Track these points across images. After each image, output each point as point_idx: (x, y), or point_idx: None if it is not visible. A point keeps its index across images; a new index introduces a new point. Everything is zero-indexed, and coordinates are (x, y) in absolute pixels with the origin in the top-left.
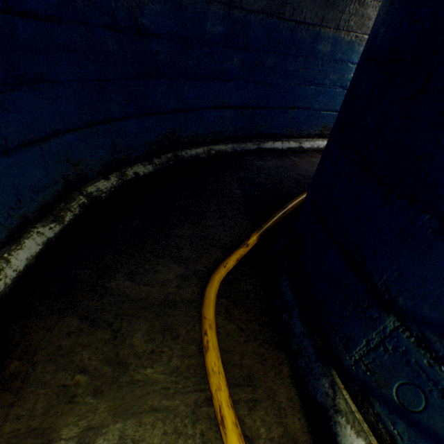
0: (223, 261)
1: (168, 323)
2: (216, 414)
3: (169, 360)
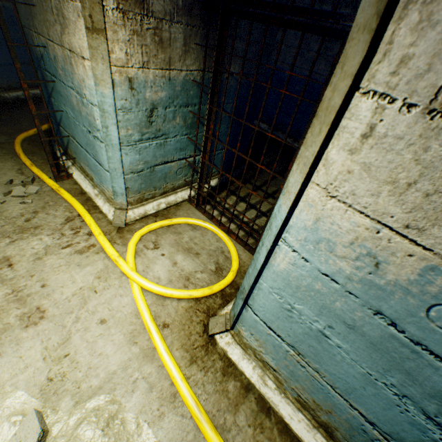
0: (27, 131)
1: (1, 147)
2: (19, 155)
3: (2, 152)
